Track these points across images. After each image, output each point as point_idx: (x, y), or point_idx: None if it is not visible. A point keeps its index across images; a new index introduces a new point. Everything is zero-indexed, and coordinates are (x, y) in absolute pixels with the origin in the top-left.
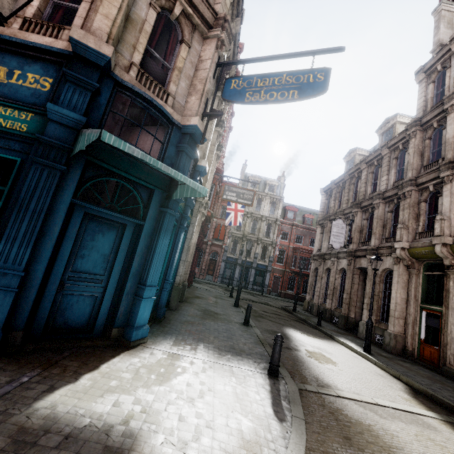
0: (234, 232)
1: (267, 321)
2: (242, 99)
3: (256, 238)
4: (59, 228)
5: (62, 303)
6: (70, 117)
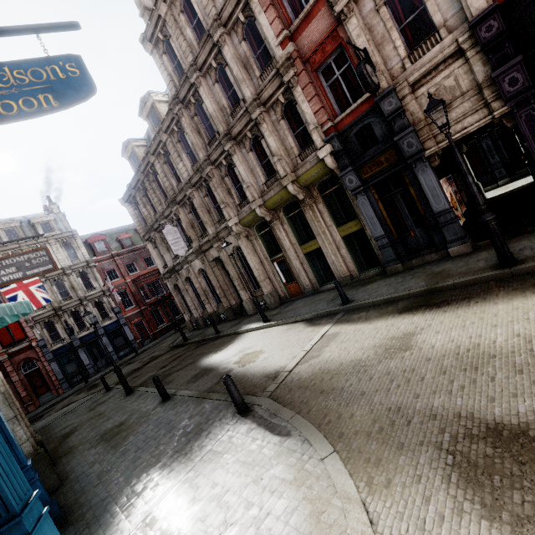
0: (35, 315)
1: (178, 374)
2: None
3: (77, 301)
4: None
5: None
6: None
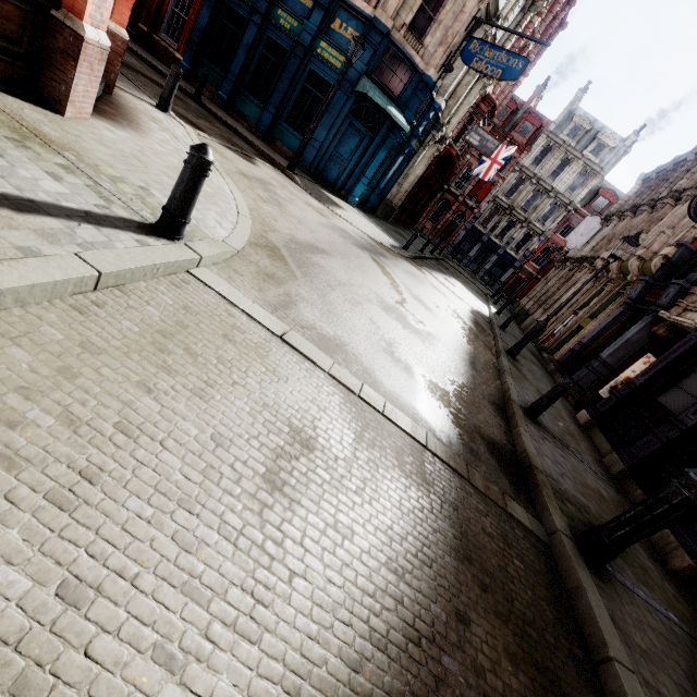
0: (500, 197)
1: (445, 270)
2: (470, 63)
3: (524, 218)
4: (338, 127)
5: (328, 166)
6: (360, 66)
